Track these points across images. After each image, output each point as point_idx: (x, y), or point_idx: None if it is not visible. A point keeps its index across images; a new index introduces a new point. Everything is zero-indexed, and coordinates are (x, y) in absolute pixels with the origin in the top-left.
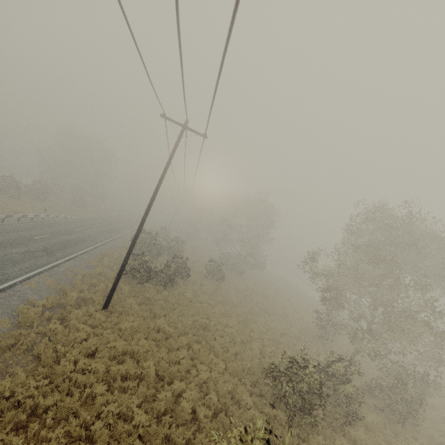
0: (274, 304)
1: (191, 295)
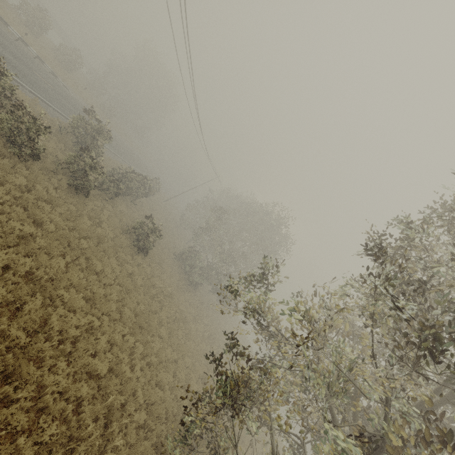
0: (177, 339)
1: (19, 180)
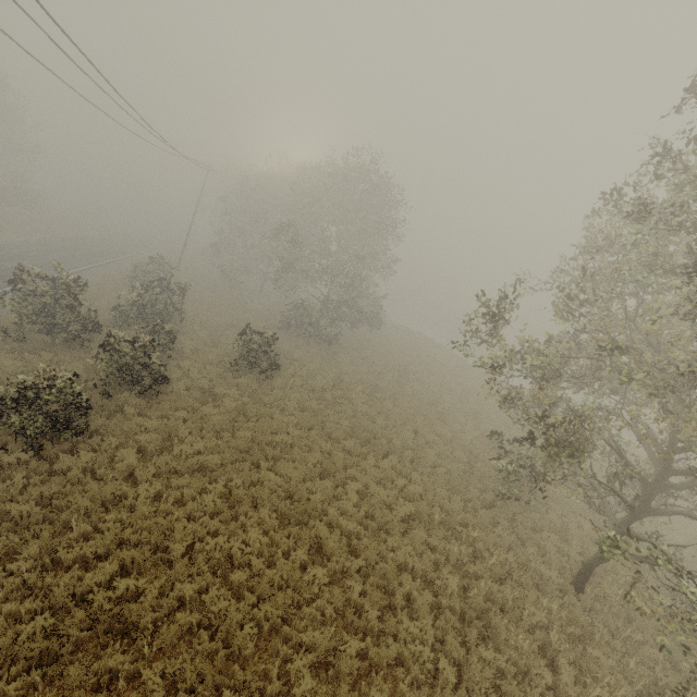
0: (395, 414)
1: (133, 458)
